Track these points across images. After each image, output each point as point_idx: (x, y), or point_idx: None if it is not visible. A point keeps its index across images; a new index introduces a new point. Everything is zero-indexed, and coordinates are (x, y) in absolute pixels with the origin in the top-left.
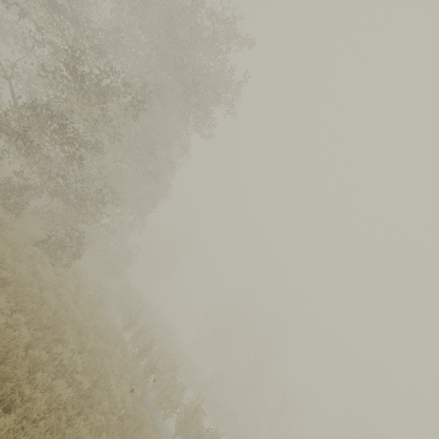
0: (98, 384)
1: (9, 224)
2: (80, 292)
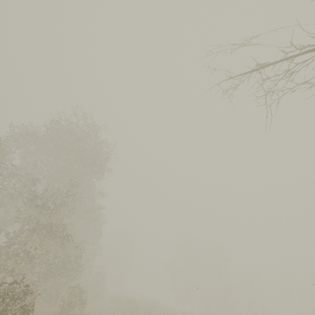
0: None
1: None
2: None
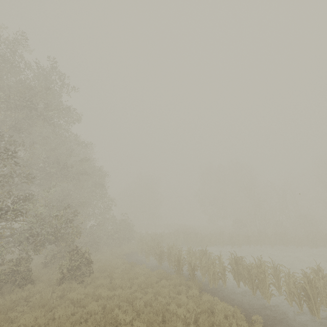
0: (165, 318)
1: (30, 293)
2: (113, 276)
